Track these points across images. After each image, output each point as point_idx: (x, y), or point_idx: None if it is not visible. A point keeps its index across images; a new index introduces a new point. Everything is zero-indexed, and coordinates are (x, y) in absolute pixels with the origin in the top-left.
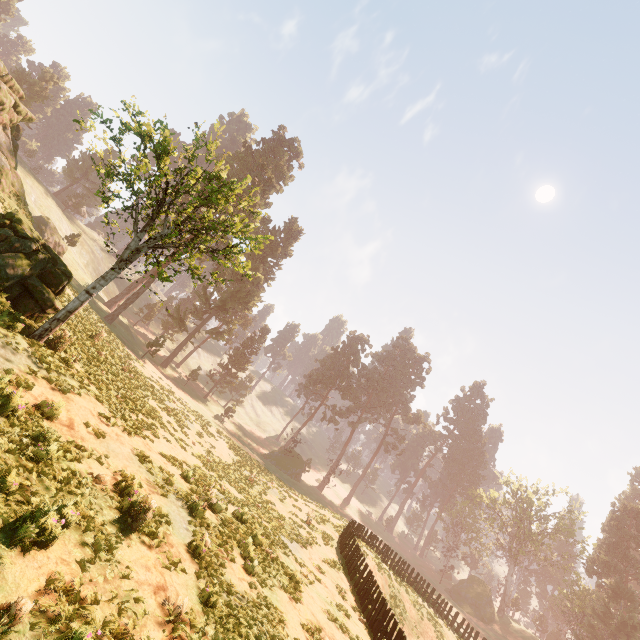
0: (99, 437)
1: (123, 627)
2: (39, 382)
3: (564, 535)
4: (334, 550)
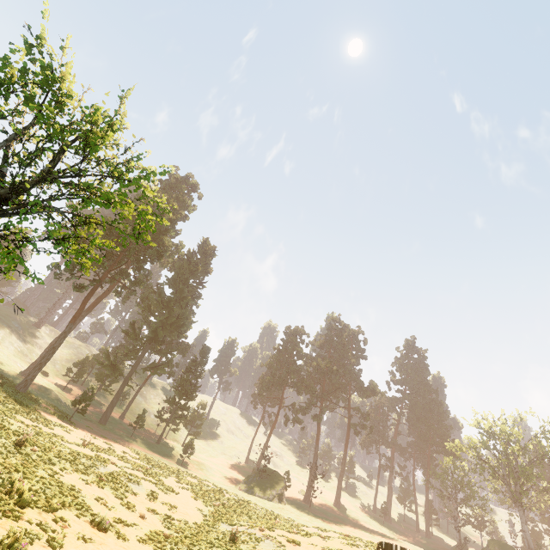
0: None
1: None
2: None
3: None
4: None
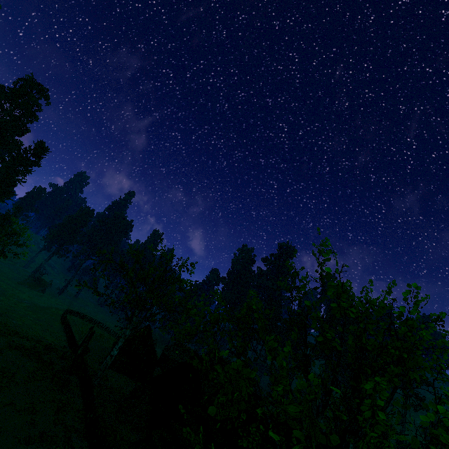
0: None
1: (17, 331)
2: None
3: None
4: (58, 319)
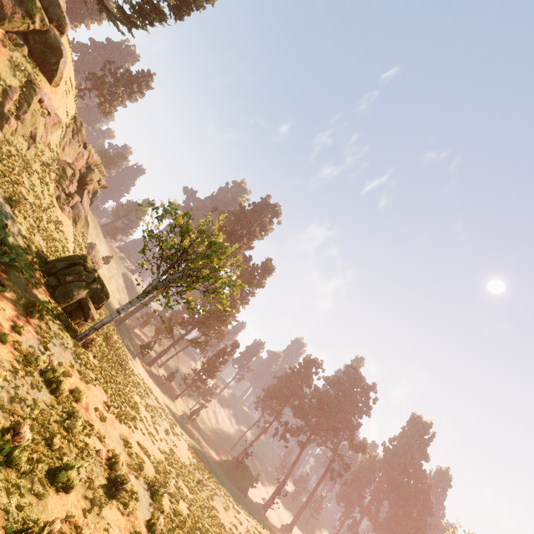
0: (102, 420)
1: None
2: (74, 373)
3: None
4: None
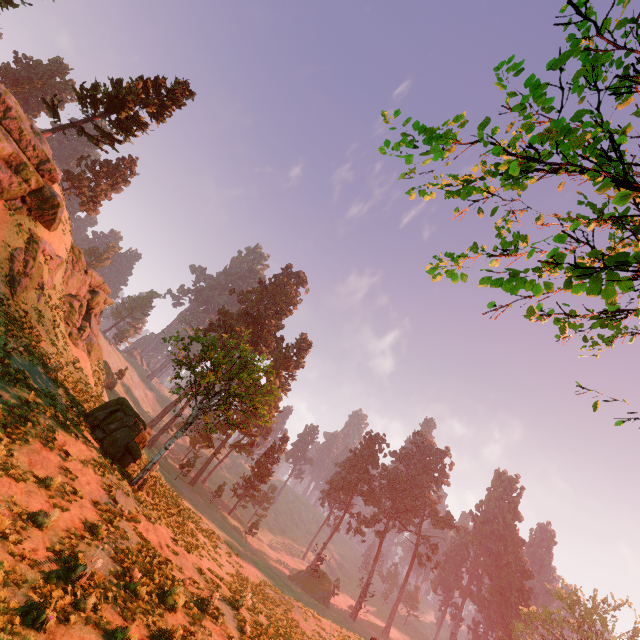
0: (176, 554)
1: None
2: (141, 517)
3: None
4: None
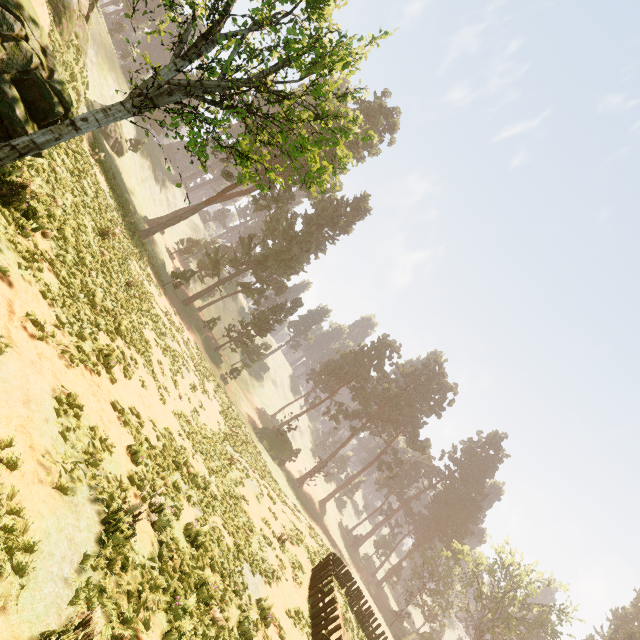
0: None
1: None
2: None
3: (546, 632)
4: (302, 590)
